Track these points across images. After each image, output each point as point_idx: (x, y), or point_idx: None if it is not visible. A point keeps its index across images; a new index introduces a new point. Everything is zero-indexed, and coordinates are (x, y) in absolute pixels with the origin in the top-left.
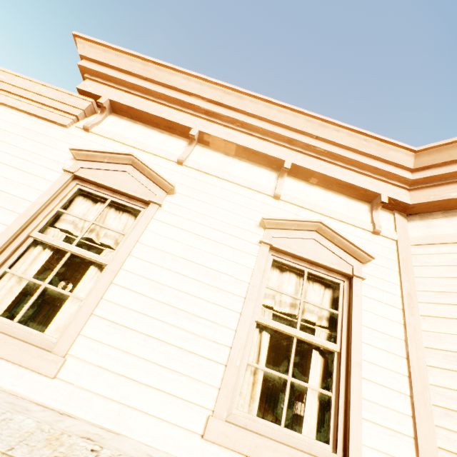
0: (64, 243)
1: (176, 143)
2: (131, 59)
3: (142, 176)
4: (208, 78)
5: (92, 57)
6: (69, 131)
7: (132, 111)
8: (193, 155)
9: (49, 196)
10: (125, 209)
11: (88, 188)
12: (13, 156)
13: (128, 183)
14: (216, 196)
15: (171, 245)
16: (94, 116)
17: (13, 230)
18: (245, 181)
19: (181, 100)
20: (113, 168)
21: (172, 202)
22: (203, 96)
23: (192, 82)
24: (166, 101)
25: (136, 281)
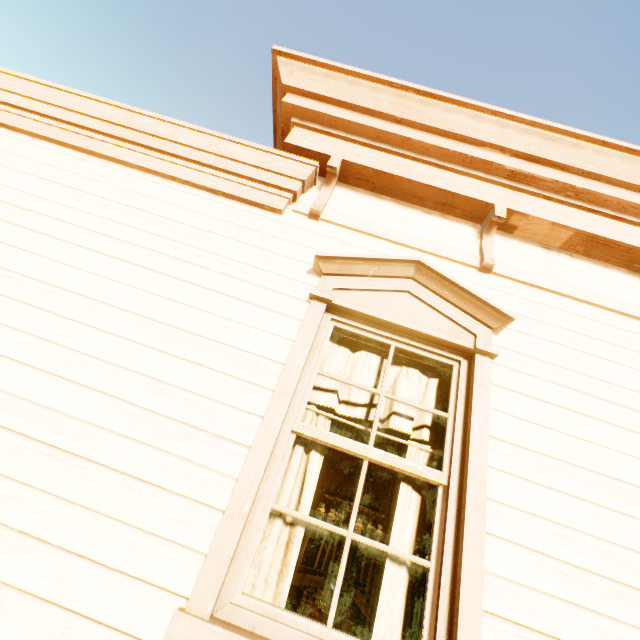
0: (355, 444)
1: (458, 230)
2: (374, 88)
3: (437, 299)
4: (518, 115)
5: (305, 88)
6: (285, 219)
7: (380, 179)
8: (495, 251)
9: (307, 350)
10: (408, 359)
11: (352, 325)
12: (217, 272)
13: (420, 314)
14: (567, 329)
15: (543, 438)
16: (312, 189)
17: (274, 428)
18: (604, 298)
19: (467, 155)
20: (385, 287)
21: (504, 347)
22: (507, 146)
23: (486, 123)
24: (436, 157)
25: (521, 525)
